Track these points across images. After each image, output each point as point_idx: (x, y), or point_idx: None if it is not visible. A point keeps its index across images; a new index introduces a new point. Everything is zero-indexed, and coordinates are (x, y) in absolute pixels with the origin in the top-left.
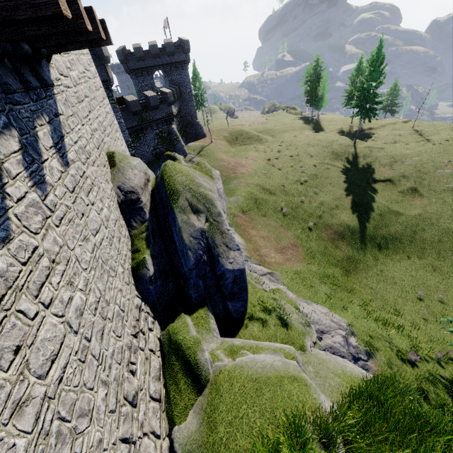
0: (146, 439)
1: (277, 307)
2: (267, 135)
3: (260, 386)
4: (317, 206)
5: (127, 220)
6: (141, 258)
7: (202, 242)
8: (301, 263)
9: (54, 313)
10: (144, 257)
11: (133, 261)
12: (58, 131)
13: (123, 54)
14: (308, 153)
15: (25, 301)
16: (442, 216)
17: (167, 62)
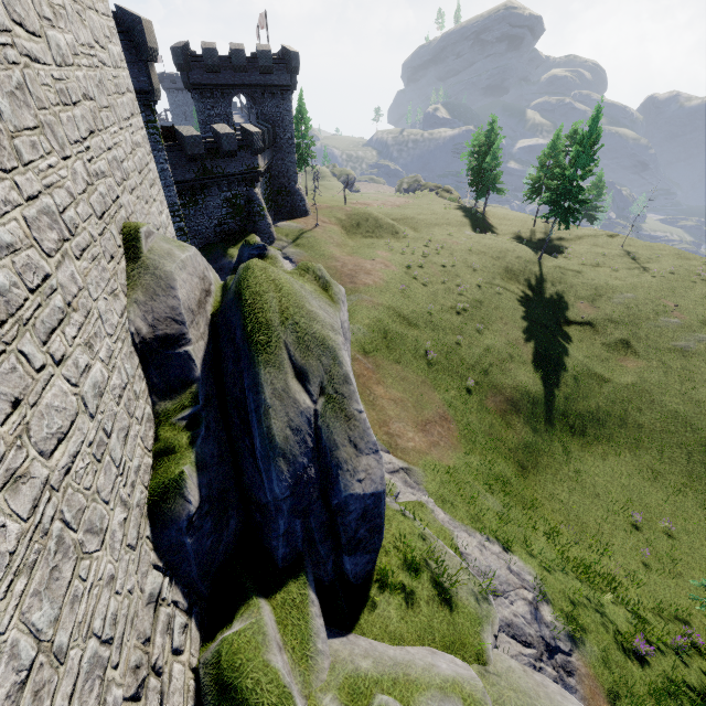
0: None
1: (431, 559)
2: (406, 227)
3: None
4: (481, 353)
5: (152, 379)
6: (173, 475)
7: (308, 438)
8: (454, 452)
9: None
10: (180, 473)
11: (154, 477)
12: None
13: (183, 55)
14: (469, 264)
15: None
16: (667, 391)
17: (258, 83)
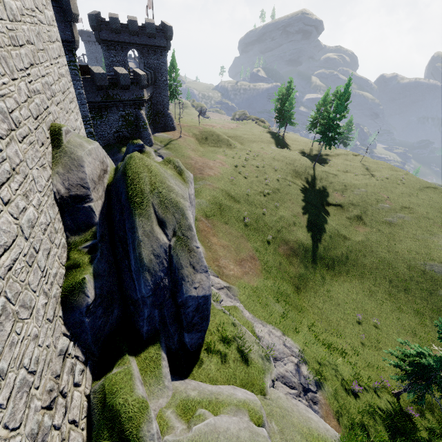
0: None
1: (238, 337)
2: (236, 141)
3: None
4: (277, 220)
5: (67, 222)
6: (78, 279)
7: (164, 261)
8: (257, 278)
9: None
10: (82, 279)
11: (66, 281)
12: None
13: (96, 20)
14: (273, 166)
15: None
16: (380, 246)
17: (145, 43)
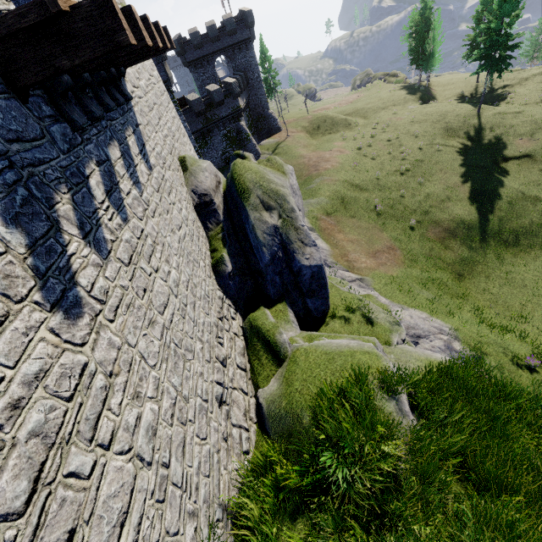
0: (236, 392)
1: (362, 306)
2: (357, 117)
3: (332, 357)
4: (422, 200)
5: (203, 222)
6: (219, 256)
7: (276, 239)
8: (398, 268)
9: (161, 277)
10: (221, 255)
11: (212, 259)
12: (140, 140)
13: (179, 44)
14: (411, 133)
15: (143, 263)
16: None
17: (228, 44)
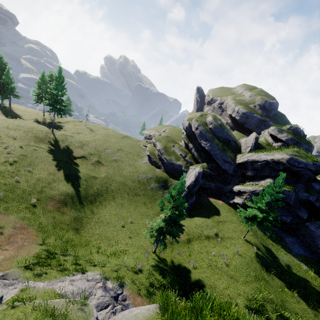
0: None
1: (47, 316)
2: None
3: None
4: (35, 183)
5: None
6: None
7: None
8: (36, 243)
9: None
10: None
11: None
12: None
13: None
14: (10, 135)
15: None
16: (116, 175)
17: None
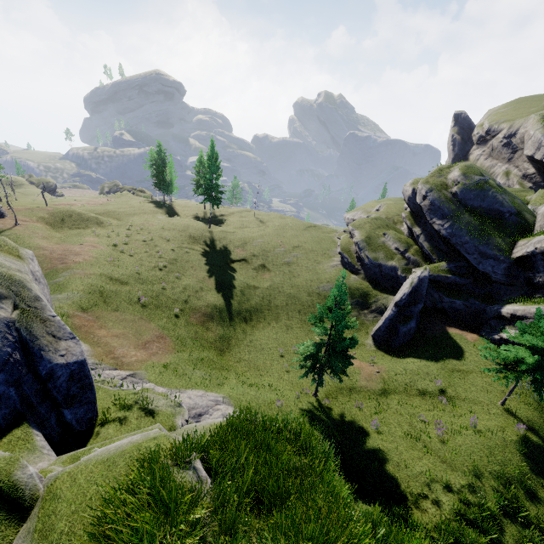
0: None
1: (140, 399)
2: (110, 218)
3: (113, 461)
4: (181, 291)
5: None
6: None
7: (9, 336)
8: (170, 354)
9: None
10: None
11: None
12: None
13: None
14: (164, 237)
15: None
16: (284, 285)
17: None
